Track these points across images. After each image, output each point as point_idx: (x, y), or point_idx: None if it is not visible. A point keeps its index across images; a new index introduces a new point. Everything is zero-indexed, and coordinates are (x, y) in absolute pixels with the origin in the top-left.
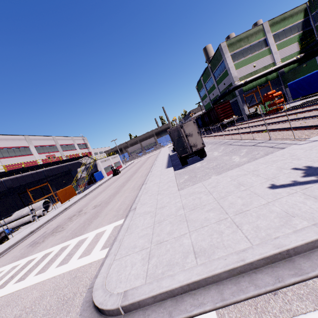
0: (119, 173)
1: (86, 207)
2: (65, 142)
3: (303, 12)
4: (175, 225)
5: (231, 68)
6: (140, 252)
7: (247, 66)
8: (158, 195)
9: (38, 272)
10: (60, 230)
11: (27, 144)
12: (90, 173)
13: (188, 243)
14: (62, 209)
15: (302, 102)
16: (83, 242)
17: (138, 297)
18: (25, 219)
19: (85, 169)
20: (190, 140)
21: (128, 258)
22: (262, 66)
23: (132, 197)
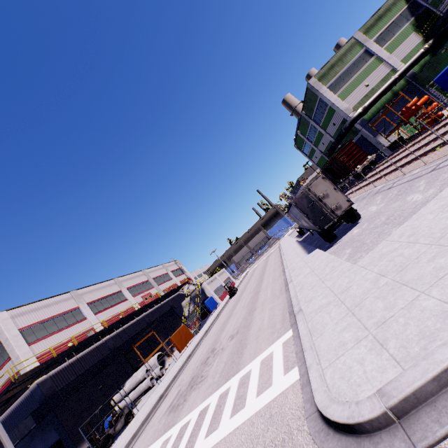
0: (237, 291)
1: (218, 343)
2: (158, 273)
3: None
4: (388, 297)
5: (336, 101)
6: (358, 344)
7: (356, 90)
8: (324, 282)
9: (207, 432)
10: (200, 380)
11: (119, 288)
12: (200, 303)
13: (433, 304)
14: (185, 358)
15: None
16: (248, 378)
17: (409, 387)
18: (142, 386)
19: (190, 301)
20: (327, 203)
21: (345, 358)
22: (378, 80)
23: (282, 304)
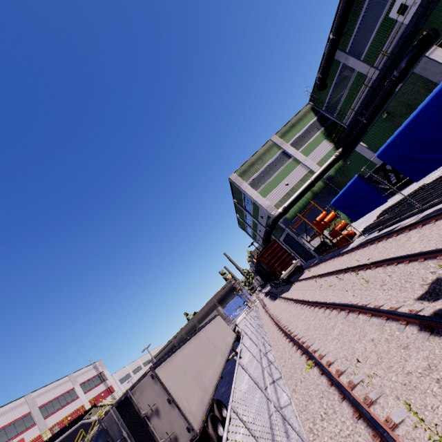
0: None
1: None
2: (55, 393)
3: (311, 111)
4: None
5: (257, 198)
6: None
7: (277, 188)
8: None
9: None
10: None
11: None
12: None
13: None
14: None
15: (378, 214)
16: None
17: None
18: None
19: None
20: (157, 430)
21: None
22: (297, 180)
23: None
